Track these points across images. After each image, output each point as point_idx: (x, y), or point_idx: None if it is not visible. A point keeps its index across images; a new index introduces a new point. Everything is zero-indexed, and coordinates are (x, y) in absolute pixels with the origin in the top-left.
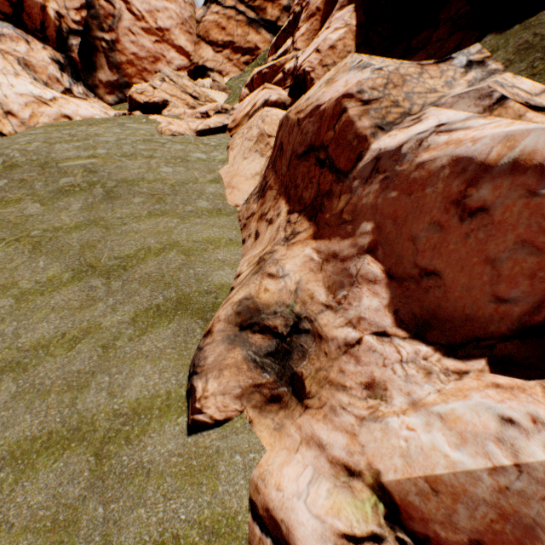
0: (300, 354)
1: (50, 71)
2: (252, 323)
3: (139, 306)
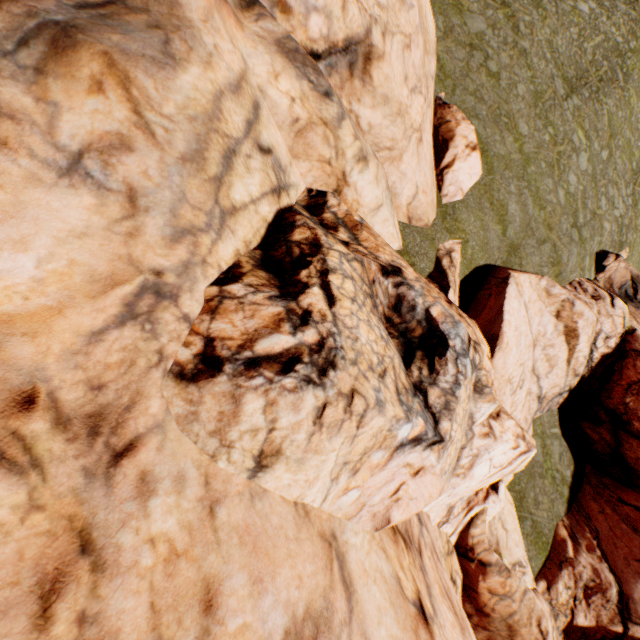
0: (634, 306)
1: None
2: (635, 283)
3: (623, 218)
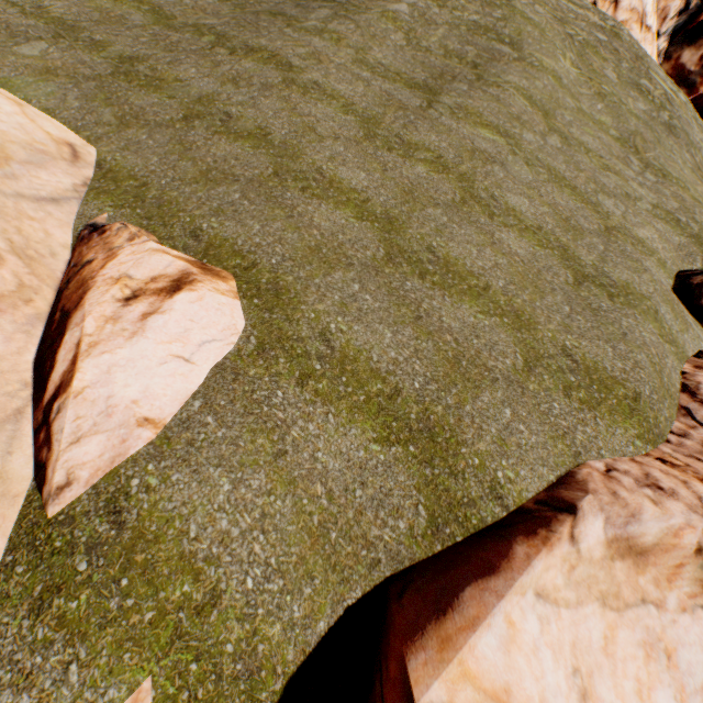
0: None
1: (671, 5)
2: None
3: (661, 204)
